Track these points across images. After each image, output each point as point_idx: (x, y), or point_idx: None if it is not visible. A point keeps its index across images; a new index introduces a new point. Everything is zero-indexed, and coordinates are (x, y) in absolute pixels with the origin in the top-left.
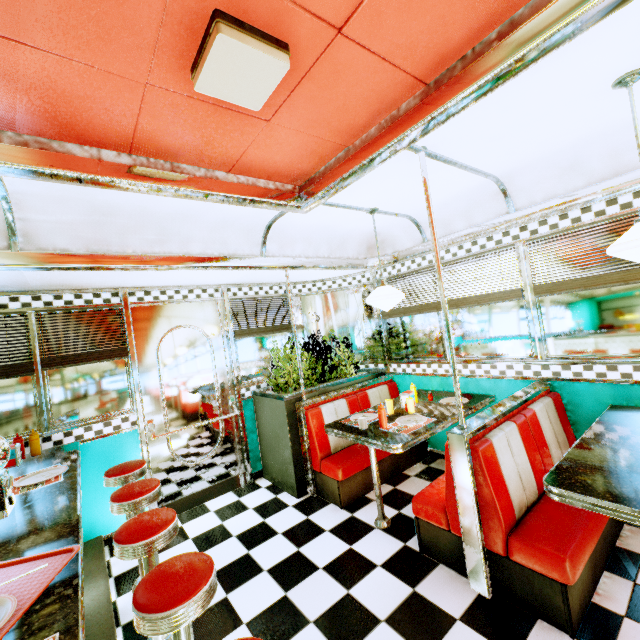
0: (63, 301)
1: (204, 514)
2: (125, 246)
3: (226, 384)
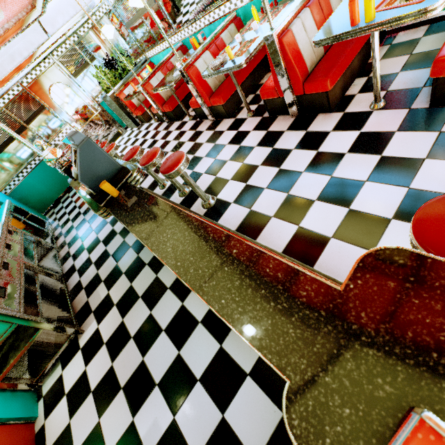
0: (7, 99)
1: None
2: (6, 70)
3: (88, 100)
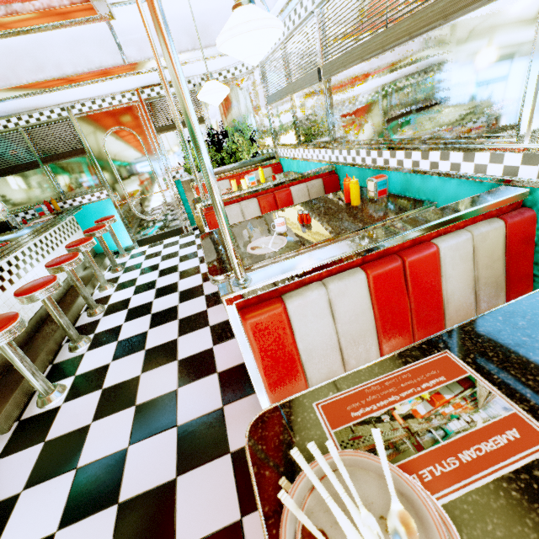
0: (35, 119)
1: (159, 245)
2: (20, 78)
3: (160, 170)
